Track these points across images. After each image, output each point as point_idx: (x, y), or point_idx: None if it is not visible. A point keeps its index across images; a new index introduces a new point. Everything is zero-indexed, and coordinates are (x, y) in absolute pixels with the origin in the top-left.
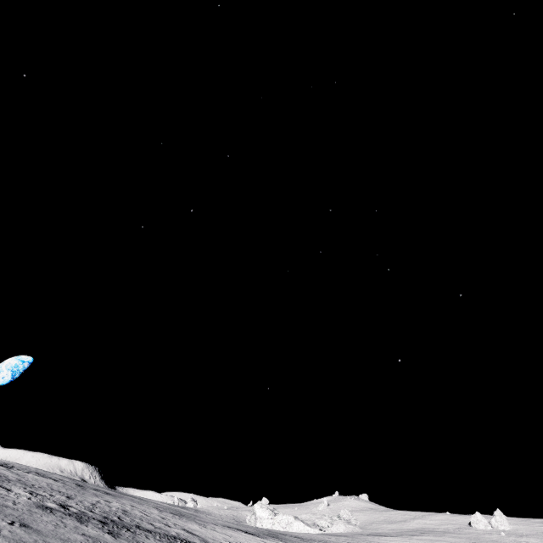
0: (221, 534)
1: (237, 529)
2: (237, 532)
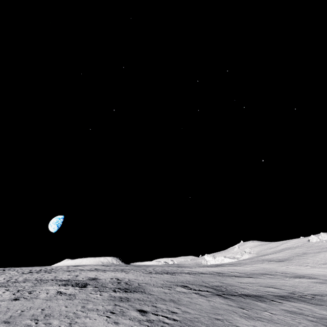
0: (200, 269)
1: (203, 267)
2: (204, 267)
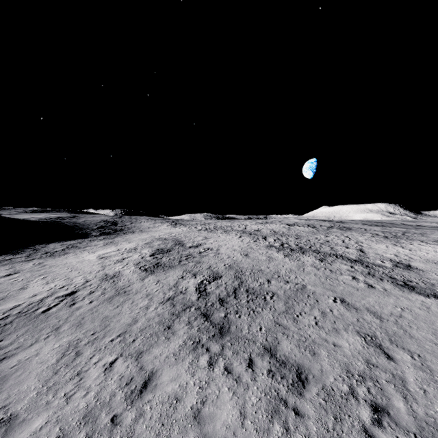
0: (403, 249)
1: None
2: None
